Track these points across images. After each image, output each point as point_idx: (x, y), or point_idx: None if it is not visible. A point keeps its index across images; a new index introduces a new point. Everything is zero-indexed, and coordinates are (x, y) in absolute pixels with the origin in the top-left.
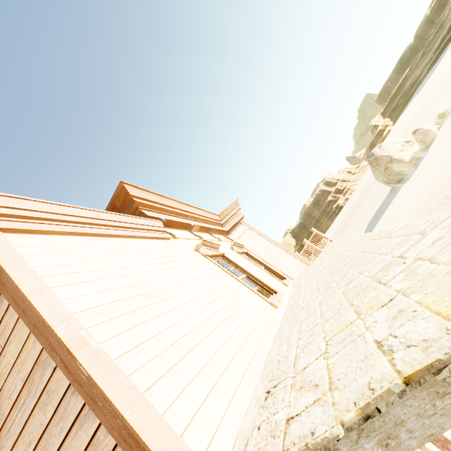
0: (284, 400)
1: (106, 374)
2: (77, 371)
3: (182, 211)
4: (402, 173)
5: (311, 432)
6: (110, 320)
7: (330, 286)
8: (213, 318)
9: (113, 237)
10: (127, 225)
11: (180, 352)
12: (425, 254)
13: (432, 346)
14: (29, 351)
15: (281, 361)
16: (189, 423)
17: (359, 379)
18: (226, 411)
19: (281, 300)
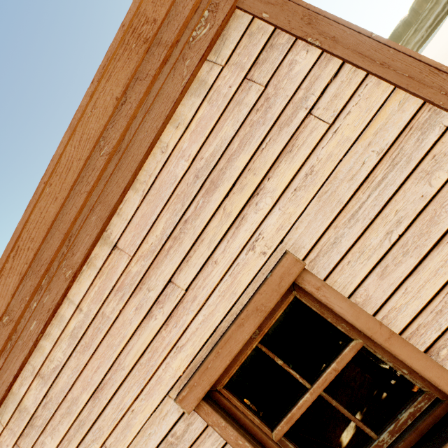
0: None
1: None
2: None
3: None
4: None
5: None
6: None
7: None
8: None
9: None
10: None
11: None
12: None
13: None
14: (391, 117)
15: None
16: None
17: None
18: None
19: None
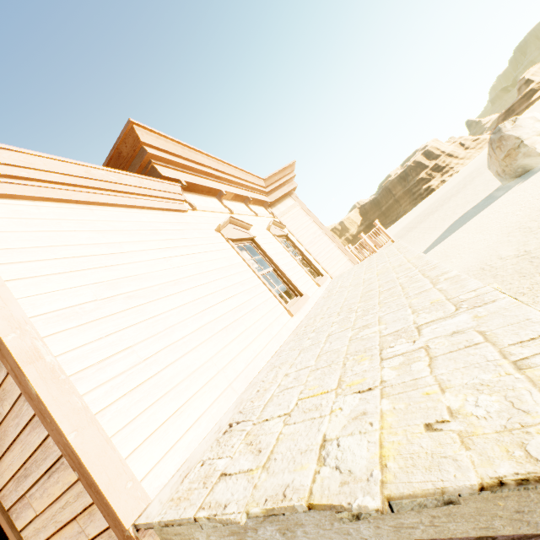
0: (233, 447)
1: (57, 393)
2: (27, 385)
3: (213, 171)
4: (524, 168)
5: (225, 504)
6: (76, 328)
7: (349, 317)
8: (207, 327)
9: (106, 206)
10: (130, 190)
11: (153, 369)
12: (435, 346)
13: (349, 485)
14: None
15: (259, 393)
16: (139, 445)
17: (286, 474)
18: (184, 434)
19: (303, 306)
